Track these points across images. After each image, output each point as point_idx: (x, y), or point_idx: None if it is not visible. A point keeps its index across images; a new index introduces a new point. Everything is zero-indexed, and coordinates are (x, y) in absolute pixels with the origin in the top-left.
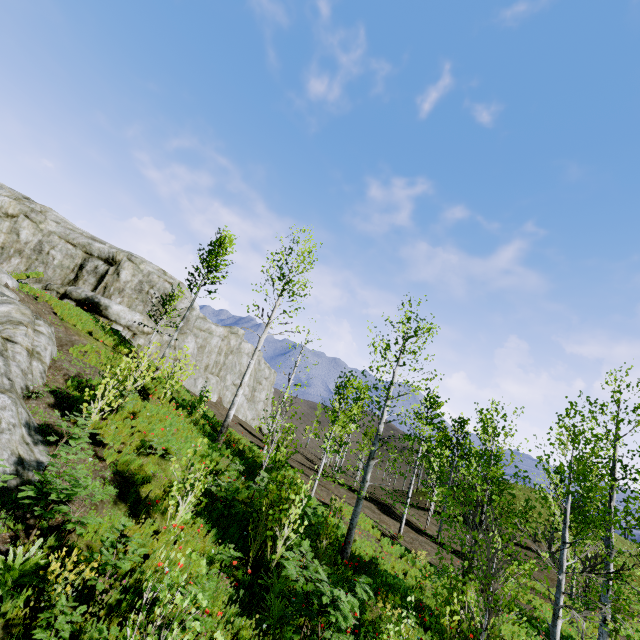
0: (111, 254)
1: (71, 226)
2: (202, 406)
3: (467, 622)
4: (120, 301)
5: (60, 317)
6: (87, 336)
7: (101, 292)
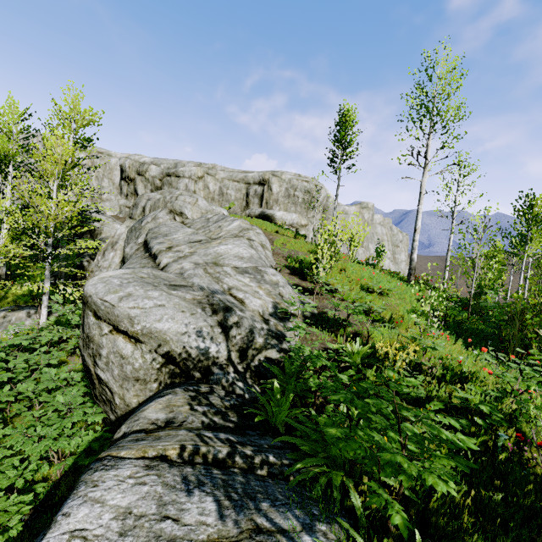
0: (261, 177)
1: (230, 169)
2: (381, 259)
3: None
4: (278, 209)
5: None
6: (276, 234)
7: (265, 207)
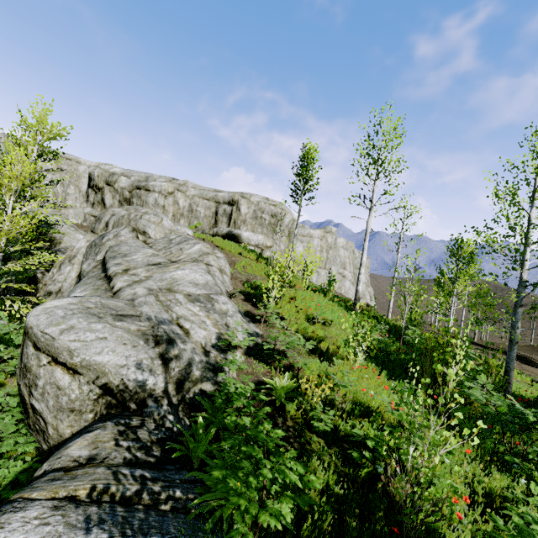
0: (230, 197)
1: (202, 187)
2: (332, 288)
3: None
4: (246, 229)
5: (220, 248)
6: (239, 256)
7: (233, 226)
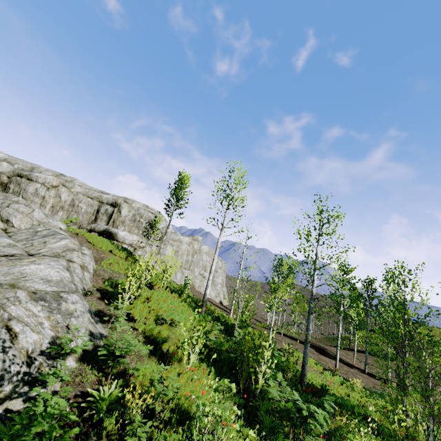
0: (114, 200)
1: (88, 187)
2: (187, 289)
3: (413, 427)
4: (123, 229)
5: (92, 244)
6: (109, 253)
7: (111, 225)
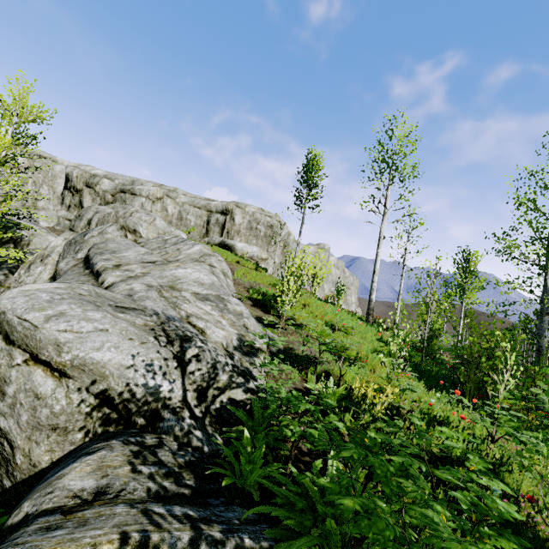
0: (224, 206)
1: (193, 195)
2: (341, 298)
3: None
4: (239, 240)
5: None
6: (236, 264)
7: (226, 236)
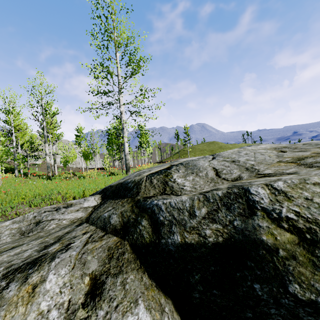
0: None
1: None
2: None
3: None
4: None
5: None
6: None
7: None
